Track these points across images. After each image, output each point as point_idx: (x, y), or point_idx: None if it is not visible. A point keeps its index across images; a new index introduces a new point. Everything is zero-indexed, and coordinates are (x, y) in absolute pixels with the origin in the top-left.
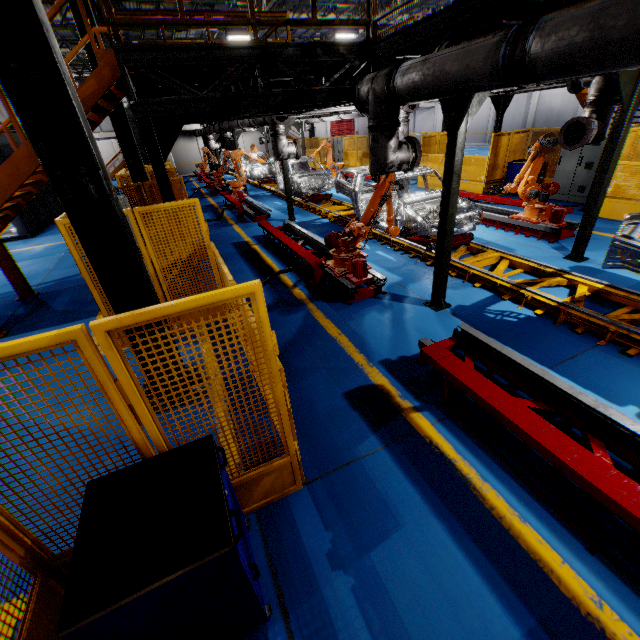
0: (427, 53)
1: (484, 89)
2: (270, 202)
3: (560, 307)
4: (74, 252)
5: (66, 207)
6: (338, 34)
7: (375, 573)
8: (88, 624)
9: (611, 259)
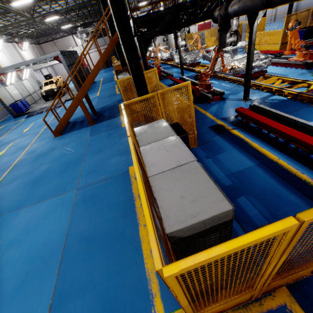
0: None
1: (260, 11)
2: (171, 70)
3: (297, 94)
4: (121, 90)
5: (132, 72)
6: None
7: (218, 158)
8: None
9: None
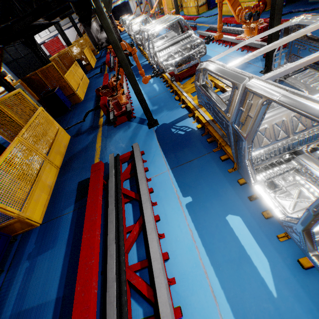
0: None
1: None
2: None
3: (205, 124)
4: None
5: None
6: None
7: (35, 264)
8: None
9: (198, 98)
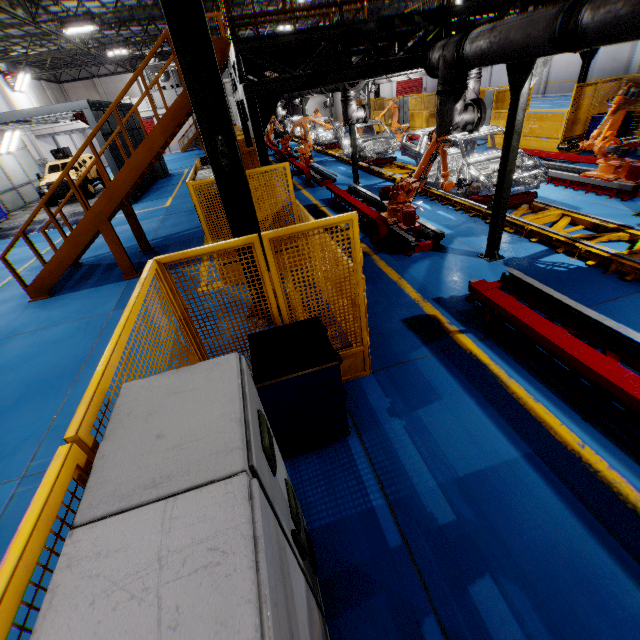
0: (497, 19)
1: (543, 55)
2: (334, 167)
3: (611, 258)
4: (198, 207)
5: (214, 169)
6: None
7: (420, 420)
8: (267, 387)
9: None
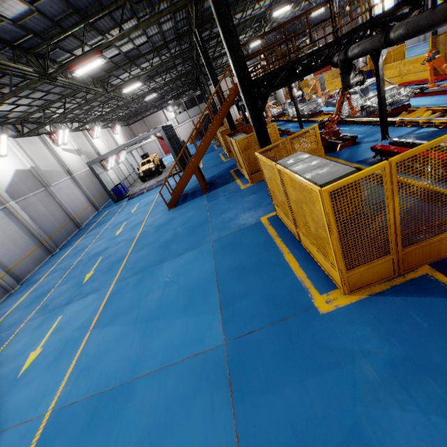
0: (360, 38)
1: (381, 50)
2: (285, 126)
3: None
4: (240, 150)
5: (255, 128)
6: (312, 13)
7: None
8: None
9: None
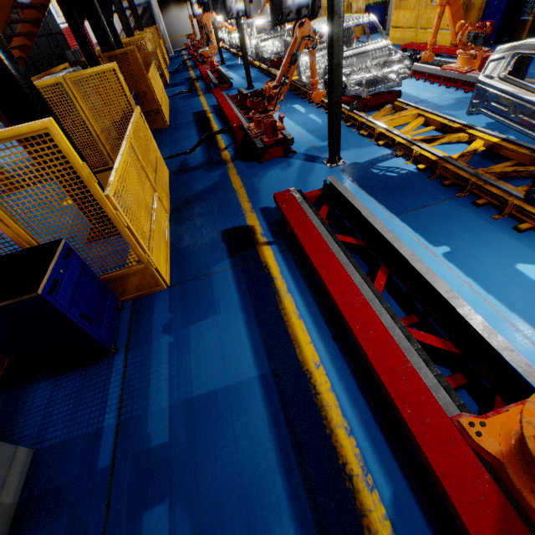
0: None
1: None
2: (240, 71)
3: (438, 161)
4: None
5: None
6: None
7: (187, 337)
8: None
9: (473, 104)
